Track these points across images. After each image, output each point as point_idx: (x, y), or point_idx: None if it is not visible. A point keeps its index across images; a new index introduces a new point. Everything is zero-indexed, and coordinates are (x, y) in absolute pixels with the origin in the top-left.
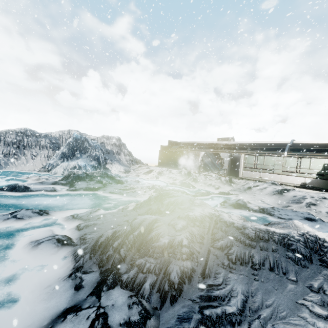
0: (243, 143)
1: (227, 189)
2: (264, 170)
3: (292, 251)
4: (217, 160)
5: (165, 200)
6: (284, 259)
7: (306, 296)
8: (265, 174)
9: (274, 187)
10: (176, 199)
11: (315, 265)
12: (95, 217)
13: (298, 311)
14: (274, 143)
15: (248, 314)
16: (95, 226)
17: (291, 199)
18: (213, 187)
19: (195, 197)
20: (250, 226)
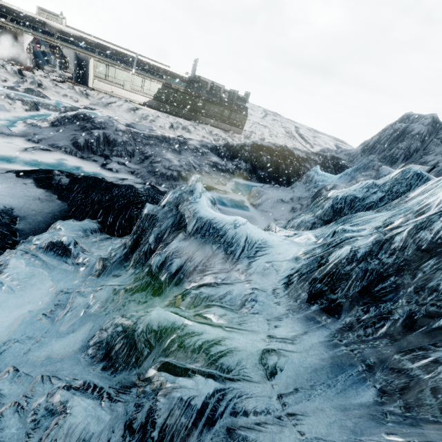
0: (87, 38)
1: (87, 103)
2: (115, 85)
3: (159, 140)
4: (35, 44)
5: (94, 120)
6: (157, 142)
7: (163, 149)
8: (116, 89)
9: (128, 105)
10: (100, 120)
11: (164, 143)
12: (28, 133)
13: (162, 152)
14: (122, 53)
15: (153, 154)
16: (46, 140)
17: (141, 117)
18: (71, 99)
19: (68, 112)
20: (146, 133)
